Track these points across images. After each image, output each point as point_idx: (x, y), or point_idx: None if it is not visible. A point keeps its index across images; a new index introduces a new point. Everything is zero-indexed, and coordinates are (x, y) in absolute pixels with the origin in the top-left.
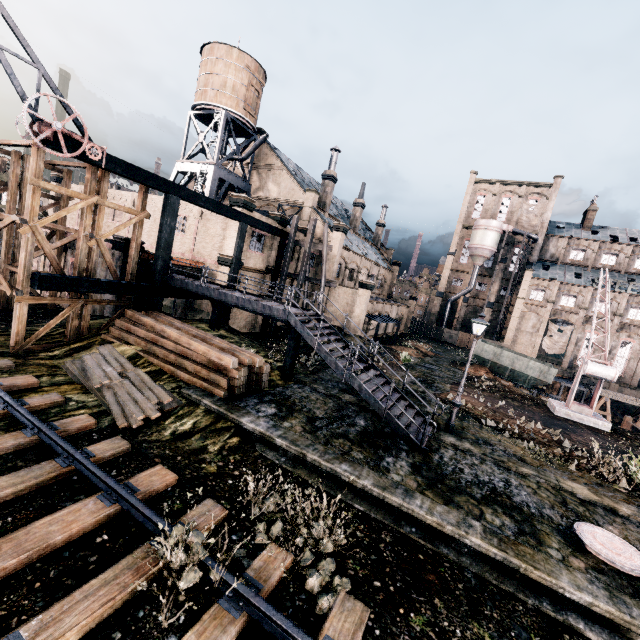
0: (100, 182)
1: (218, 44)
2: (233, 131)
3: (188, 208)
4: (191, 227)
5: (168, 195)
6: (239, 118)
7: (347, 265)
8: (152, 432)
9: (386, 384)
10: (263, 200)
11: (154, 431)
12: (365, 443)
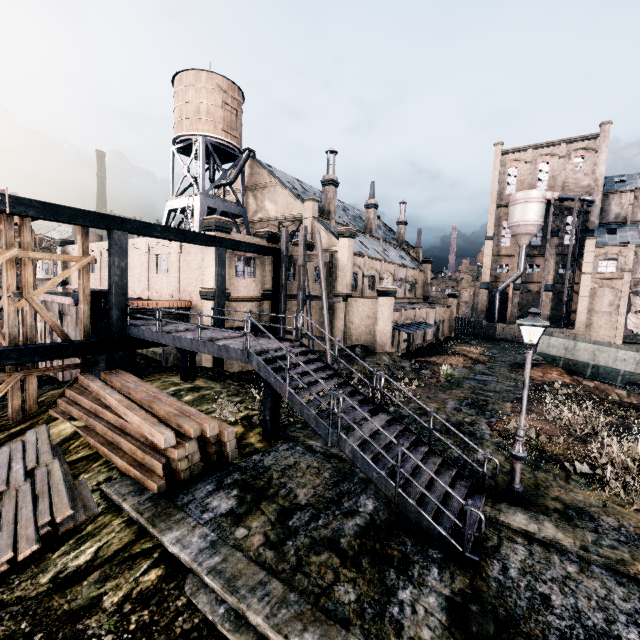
0: (20, 231)
1: (185, 72)
2: (216, 156)
3: (168, 244)
4: (174, 264)
5: (110, 232)
6: (219, 141)
7: (364, 273)
8: (21, 580)
9: (405, 432)
10: (263, 221)
11: (26, 577)
12: (366, 556)
